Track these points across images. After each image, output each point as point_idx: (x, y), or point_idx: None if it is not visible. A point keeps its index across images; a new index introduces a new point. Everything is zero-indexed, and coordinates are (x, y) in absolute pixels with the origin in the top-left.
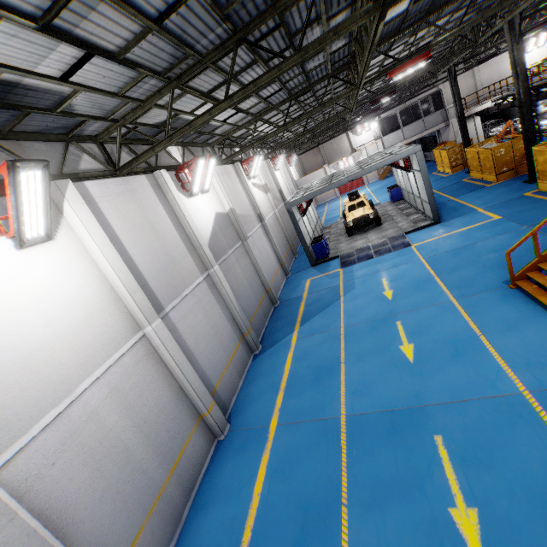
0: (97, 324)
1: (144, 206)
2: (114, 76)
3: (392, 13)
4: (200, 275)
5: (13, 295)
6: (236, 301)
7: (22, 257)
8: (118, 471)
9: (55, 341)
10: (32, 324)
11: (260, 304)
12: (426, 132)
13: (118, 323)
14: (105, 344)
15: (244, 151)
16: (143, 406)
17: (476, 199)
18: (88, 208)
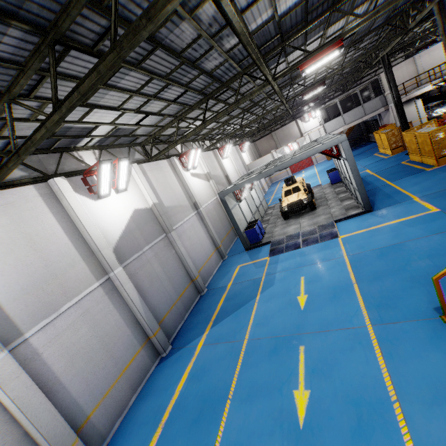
0: None
1: (23, 218)
2: None
3: (286, 1)
4: (95, 282)
5: None
6: (141, 302)
7: None
8: None
9: None
10: None
11: (180, 296)
12: (366, 116)
13: None
14: None
15: (170, 149)
16: None
17: (412, 185)
18: None
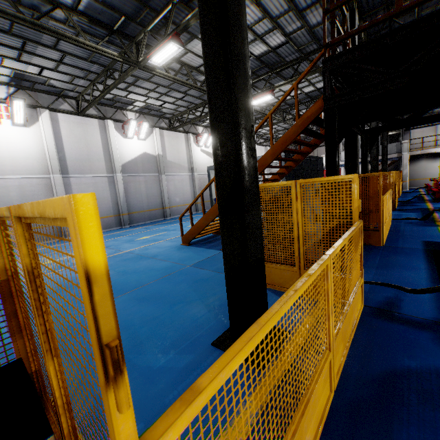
0: (29, 162)
1: (88, 132)
2: (61, 76)
3: None
4: (106, 173)
5: (2, 137)
6: (123, 196)
7: (13, 128)
8: None
9: (8, 158)
10: (3, 149)
11: (150, 210)
12: (379, 157)
13: (39, 167)
14: (28, 170)
15: (181, 126)
16: (31, 199)
17: None
18: (50, 122)
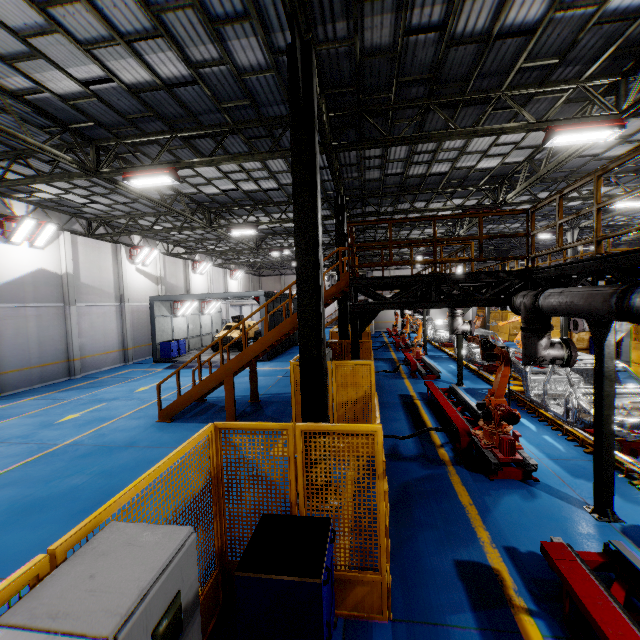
0: None
1: None
2: None
3: (207, 189)
4: None
5: None
6: None
7: None
8: None
9: None
10: None
11: (43, 366)
12: None
13: None
14: None
15: (113, 236)
16: None
17: None
18: None
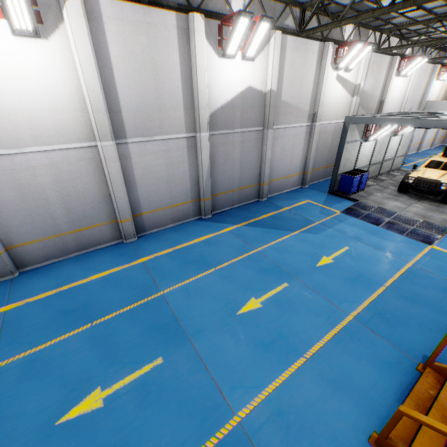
0: (59, 118)
1: (157, 45)
2: None
3: None
4: (184, 132)
5: (0, 66)
6: (208, 171)
7: (16, 42)
8: (36, 206)
9: (21, 112)
10: (7, 92)
11: (241, 189)
12: None
13: (77, 126)
14: (60, 134)
15: (328, 28)
16: (71, 186)
17: None
18: (85, 24)
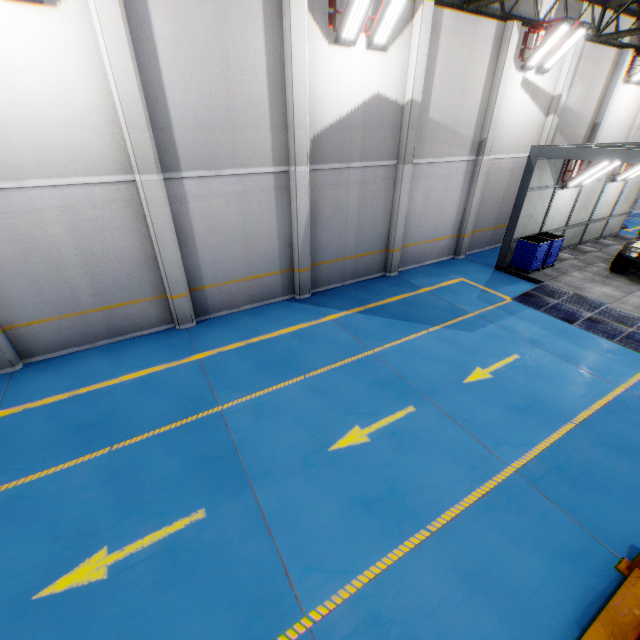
0: (77, 136)
1: (229, 22)
2: None
3: None
4: (270, 165)
5: None
6: (306, 227)
7: (6, 12)
8: (45, 269)
9: (18, 124)
10: None
11: (358, 256)
12: None
13: (104, 150)
14: (78, 160)
15: None
16: (97, 241)
17: None
18: None
